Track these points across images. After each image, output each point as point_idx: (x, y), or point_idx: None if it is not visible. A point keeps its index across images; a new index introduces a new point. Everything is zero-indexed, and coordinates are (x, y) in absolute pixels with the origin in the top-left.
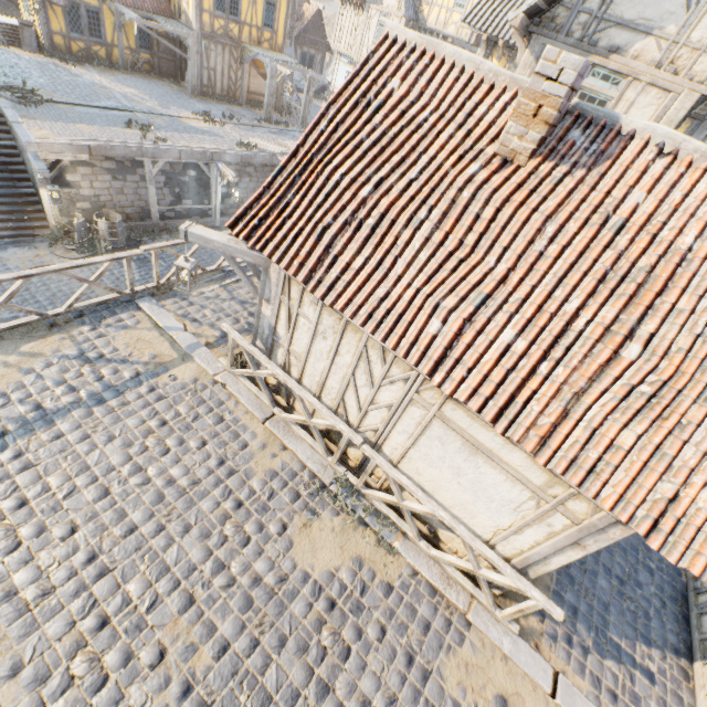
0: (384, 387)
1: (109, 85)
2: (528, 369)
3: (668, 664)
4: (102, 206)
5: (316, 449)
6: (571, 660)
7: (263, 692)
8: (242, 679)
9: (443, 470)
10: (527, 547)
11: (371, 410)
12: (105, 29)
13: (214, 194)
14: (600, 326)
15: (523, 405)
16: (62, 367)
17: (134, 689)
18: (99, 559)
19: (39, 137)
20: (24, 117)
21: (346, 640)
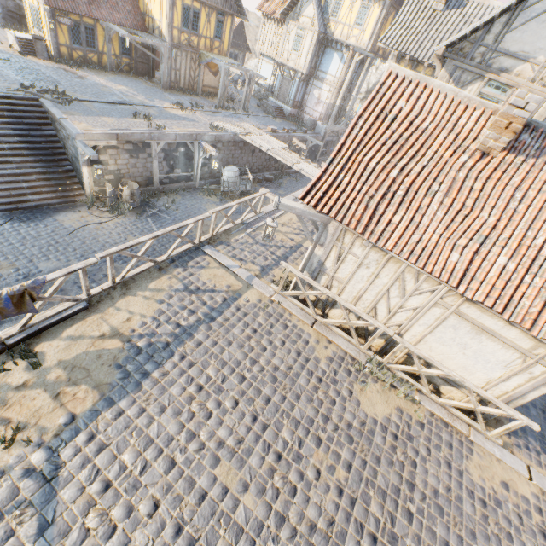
0: (413, 296)
1: (107, 84)
2: (519, 280)
3: None
4: (121, 177)
5: (351, 341)
6: (532, 458)
7: (380, 489)
8: (366, 483)
9: (452, 346)
10: (511, 389)
11: (399, 312)
12: (98, 41)
13: (196, 164)
14: None
15: (518, 302)
16: (179, 297)
17: (313, 493)
18: (259, 419)
19: (82, 129)
20: (65, 113)
21: (411, 456)
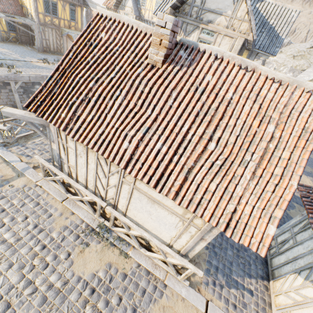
0: (111, 177)
1: None
2: (168, 160)
3: (259, 285)
4: None
5: (89, 211)
6: (215, 293)
7: None
8: None
9: (144, 213)
10: (184, 244)
11: (108, 189)
12: None
13: None
14: (197, 136)
15: (167, 177)
16: None
17: None
18: None
19: None
20: None
21: (99, 308)
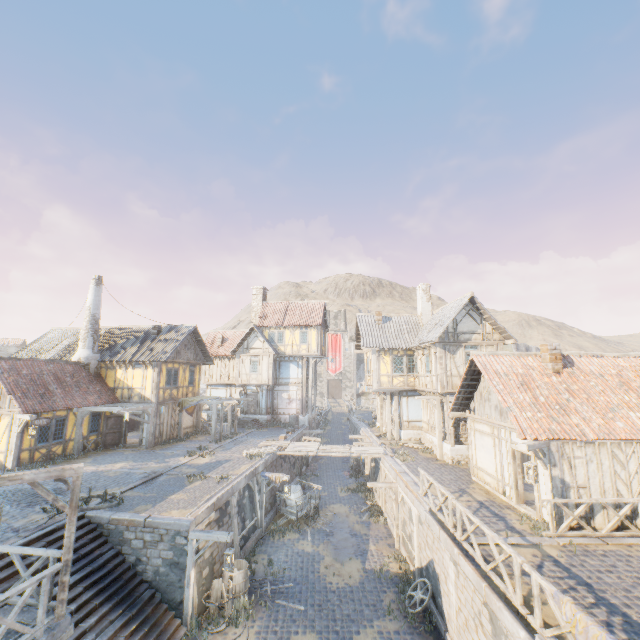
0: (628, 462)
1: (103, 468)
2: None
3: None
4: (213, 563)
5: (633, 533)
6: None
7: None
8: None
9: None
10: None
11: (632, 480)
12: (67, 429)
13: (257, 504)
14: (637, 399)
15: None
16: None
17: None
18: None
19: (183, 515)
20: (138, 512)
21: None
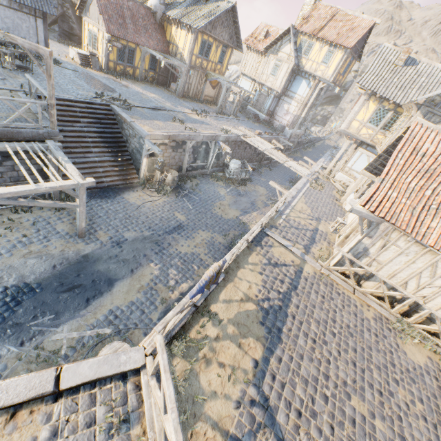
0: None
1: (144, 92)
2: None
3: None
4: (164, 165)
5: (383, 305)
6: None
7: None
8: (436, 412)
9: None
10: None
11: (427, 287)
12: (135, 59)
13: (210, 157)
14: None
15: None
16: (269, 270)
17: (410, 419)
18: (357, 364)
19: (147, 131)
20: (131, 117)
21: None
